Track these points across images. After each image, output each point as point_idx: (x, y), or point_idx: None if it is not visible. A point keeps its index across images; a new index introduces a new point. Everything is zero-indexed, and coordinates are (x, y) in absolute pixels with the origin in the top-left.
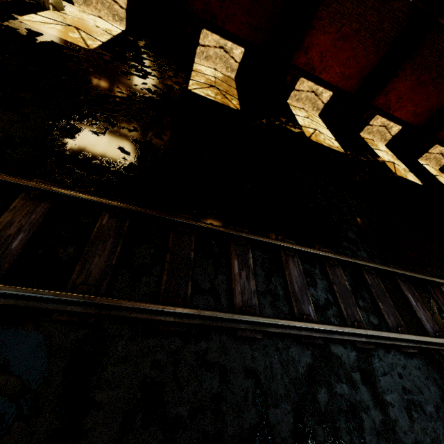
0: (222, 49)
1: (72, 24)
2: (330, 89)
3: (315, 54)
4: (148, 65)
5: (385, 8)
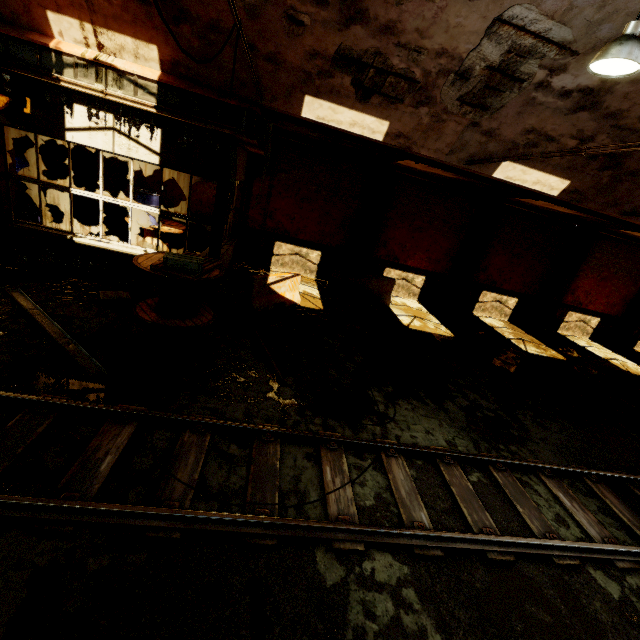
0: (498, 302)
1: (412, 314)
2: (597, 316)
3: (580, 293)
4: (482, 336)
5: (635, 256)
